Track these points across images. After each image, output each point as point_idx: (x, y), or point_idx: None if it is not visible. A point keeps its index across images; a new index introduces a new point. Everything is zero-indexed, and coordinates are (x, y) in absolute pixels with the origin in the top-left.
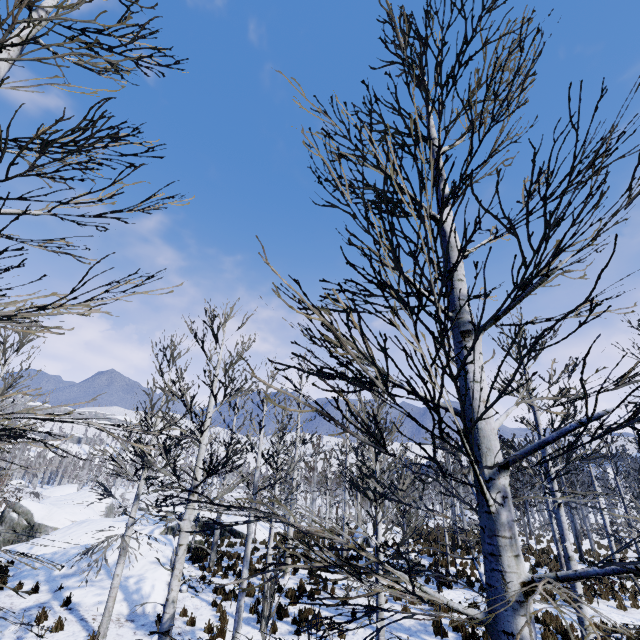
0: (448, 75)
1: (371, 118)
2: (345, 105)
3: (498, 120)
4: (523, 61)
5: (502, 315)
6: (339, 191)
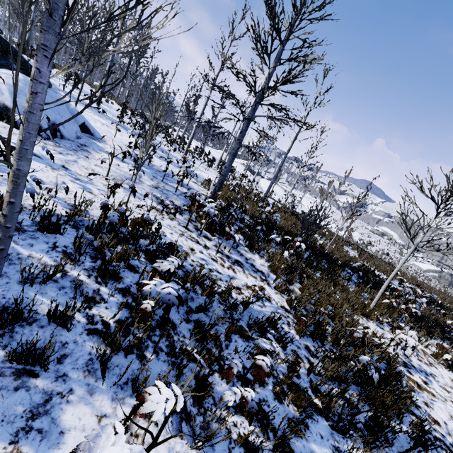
0: None
1: None
2: None
3: None
4: None
5: None
6: None
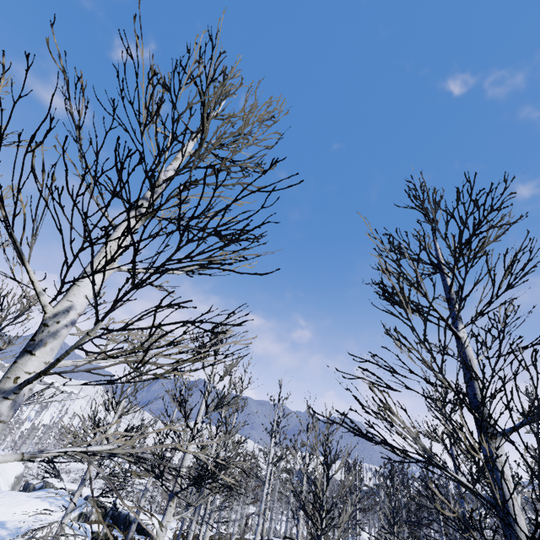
0: (466, 240)
1: (419, 258)
2: (400, 244)
3: (510, 287)
4: (531, 259)
5: (519, 427)
6: (403, 309)
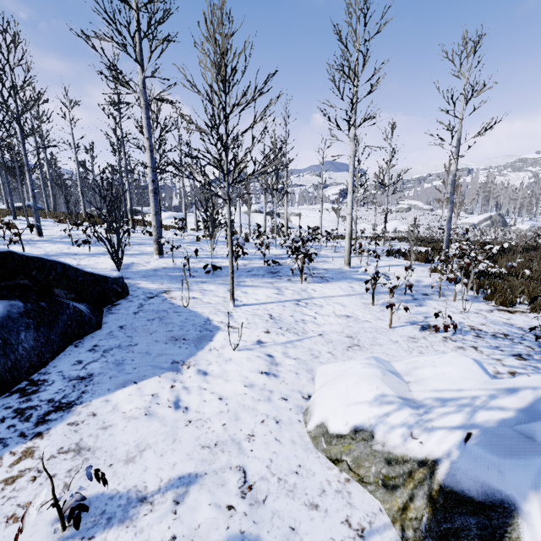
0: None
1: None
2: None
3: None
4: None
5: None
6: None
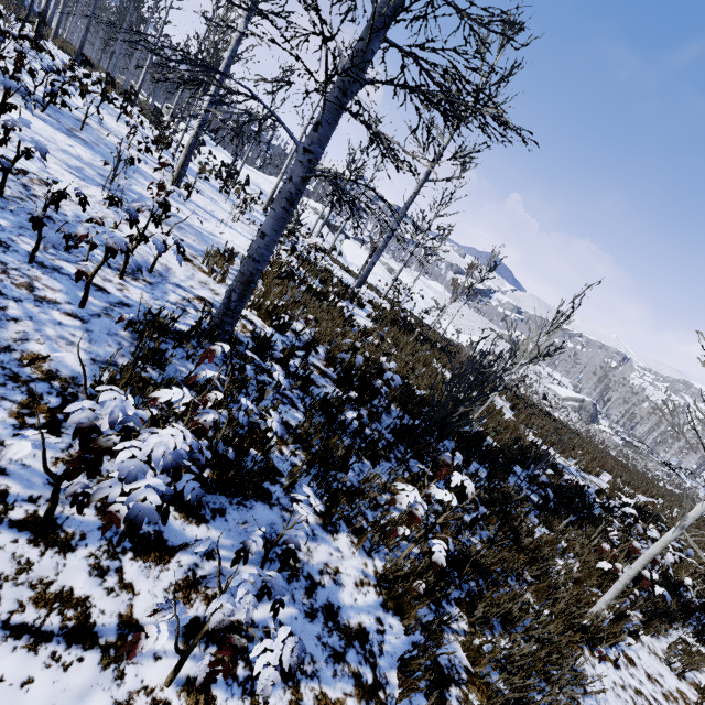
0: None
1: None
2: None
3: None
4: None
5: None
6: None
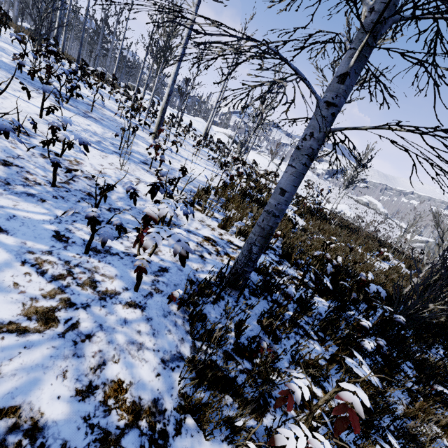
0: None
1: None
2: None
3: None
4: None
5: None
6: None
